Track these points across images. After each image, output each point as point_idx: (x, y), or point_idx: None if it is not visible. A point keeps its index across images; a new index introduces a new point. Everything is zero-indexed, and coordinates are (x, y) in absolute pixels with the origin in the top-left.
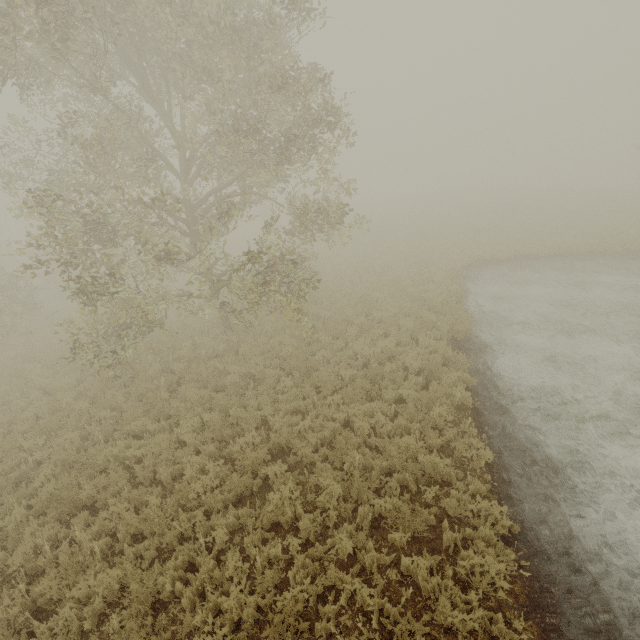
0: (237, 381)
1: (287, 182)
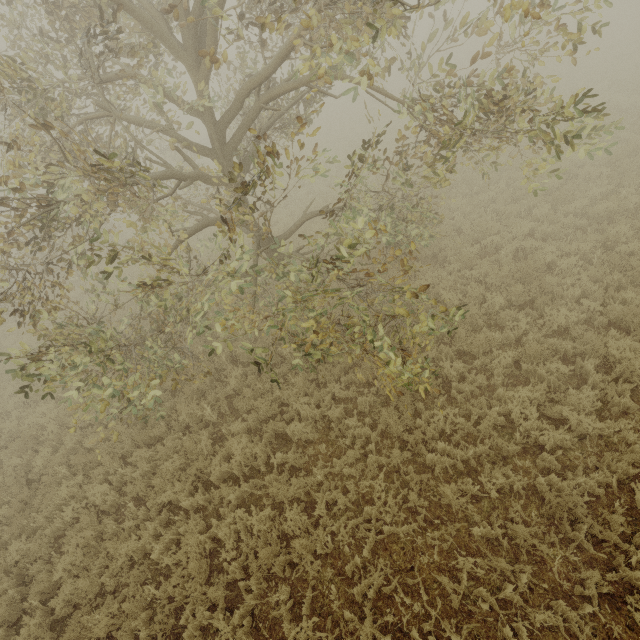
0: (303, 431)
1: (406, 34)
